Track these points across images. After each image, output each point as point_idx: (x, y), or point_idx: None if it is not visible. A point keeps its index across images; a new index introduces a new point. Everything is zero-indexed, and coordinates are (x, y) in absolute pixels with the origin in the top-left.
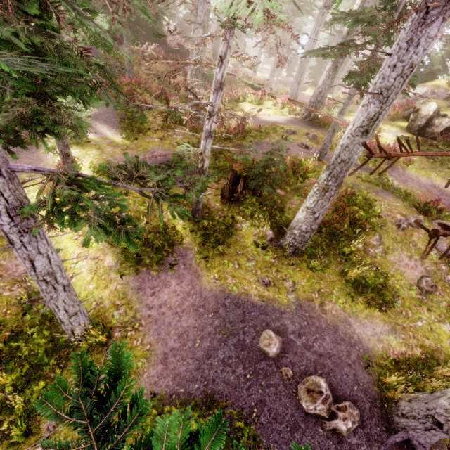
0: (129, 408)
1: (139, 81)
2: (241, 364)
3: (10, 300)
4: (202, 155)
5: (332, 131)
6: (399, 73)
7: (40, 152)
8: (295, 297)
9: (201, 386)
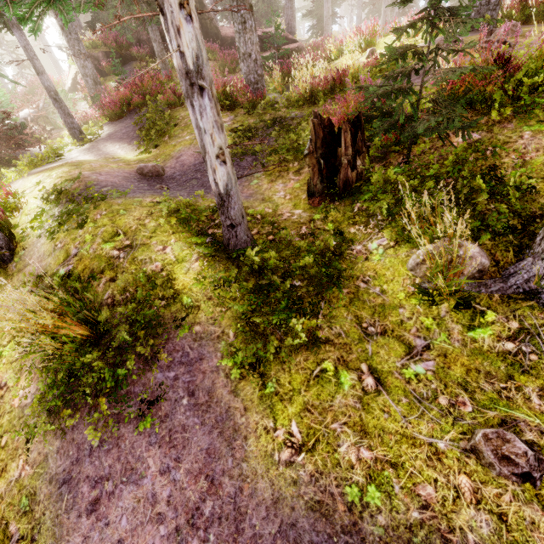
0: None
1: (170, 75)
2: None
3: None
4: None
5: None
6: None
7: None
8: None
9: None
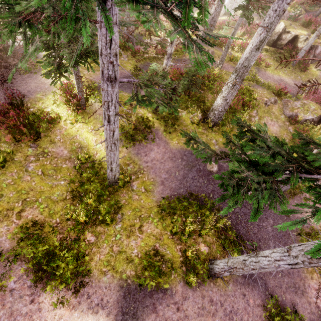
0: (152, 205)
1: None
2: (201, 178)
3: (68, 169)
4: (165, 70)
5: (227, 48)
6: (277, 14)
7: (43, 78)
8: (218, 147)
9: (184, 190)
